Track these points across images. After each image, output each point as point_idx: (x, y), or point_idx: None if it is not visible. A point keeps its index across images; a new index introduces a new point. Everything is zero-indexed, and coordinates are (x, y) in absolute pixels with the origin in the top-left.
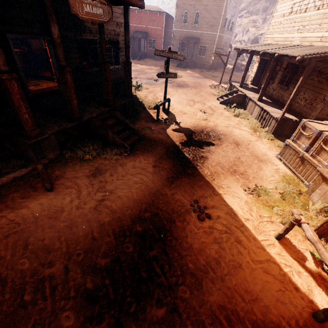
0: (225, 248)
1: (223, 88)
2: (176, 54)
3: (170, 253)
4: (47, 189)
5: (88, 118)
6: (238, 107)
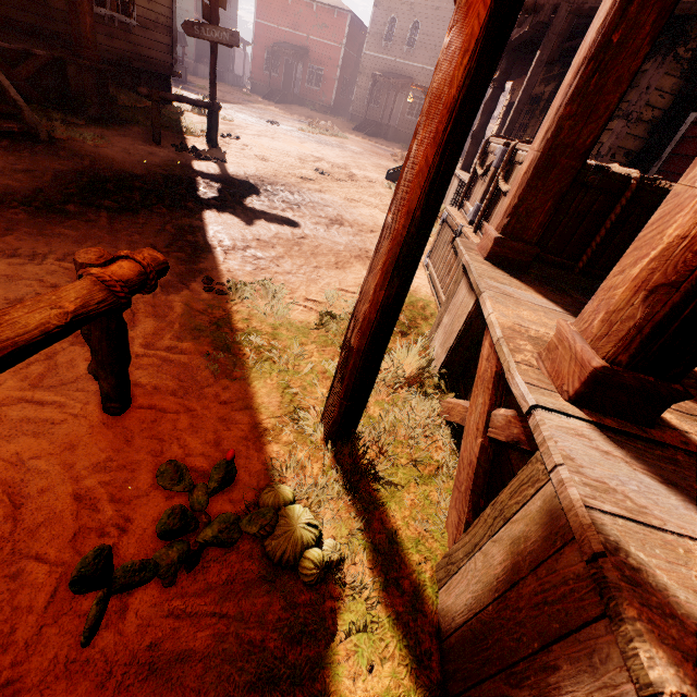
0: None
1: None
2: None
3: None
4: None
5: None
6: None
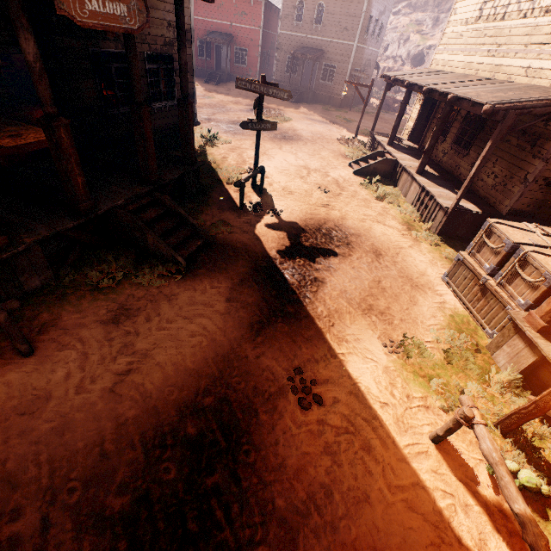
0: (343, 463)
1: (361, 144)
2: (275, 88)
3: (244, 479)
4: (21, 353)
5: (108, 208)
6: (384, 182)
